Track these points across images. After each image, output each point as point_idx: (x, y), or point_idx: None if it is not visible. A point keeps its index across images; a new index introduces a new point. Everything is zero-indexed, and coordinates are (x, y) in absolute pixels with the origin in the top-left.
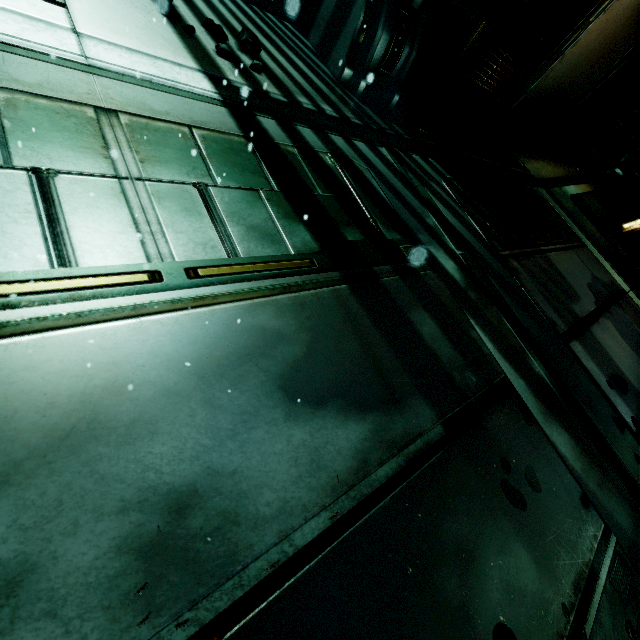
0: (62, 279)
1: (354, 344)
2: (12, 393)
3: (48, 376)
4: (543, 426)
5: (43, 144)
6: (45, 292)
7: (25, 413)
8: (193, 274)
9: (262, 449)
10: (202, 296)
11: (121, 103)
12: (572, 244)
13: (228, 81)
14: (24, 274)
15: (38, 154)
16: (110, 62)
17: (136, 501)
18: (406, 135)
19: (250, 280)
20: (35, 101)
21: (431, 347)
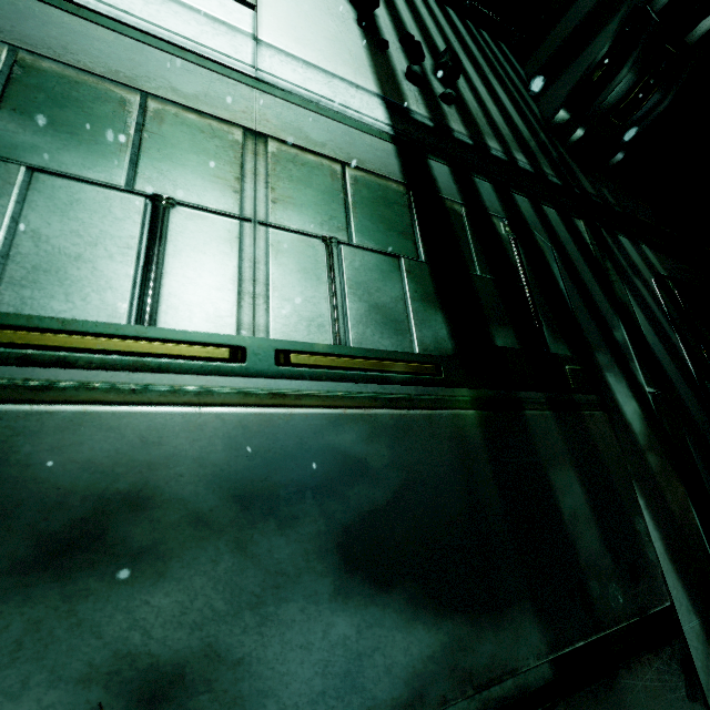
0: (132, 339)
1: (459, 502)
2: (24, 478)
3: (70, 465)
4: None
5: (174, 167)
6: (108, 352)
7: (27, 509)
8: (283, 359)
9: (287, 635)
10: (284, 392)
11: (275, 127)
12: None
13: (408, 111)
14: (94, 325)
15: (165, 178)
16: (280, 77)
17: (105, 670)
18: (618, 207)
19: (350, 380)
20: (184, 115)
21: (569, 531)
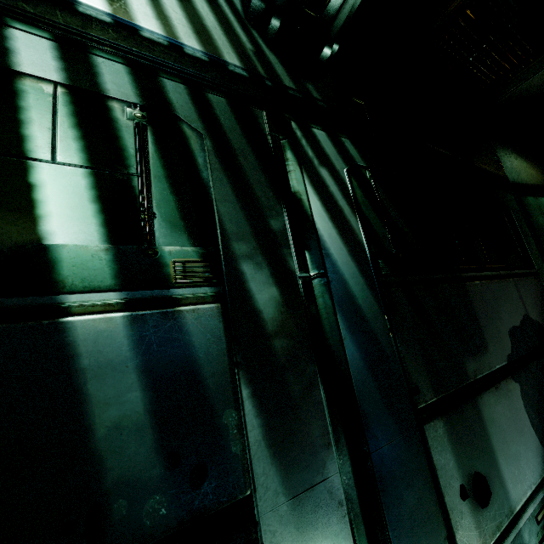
0: None
1: None
2: None
3: None
4: None
5: None
6: None
7: None
8: None
9: None
10: None
11: None
12: (516, 271)
13: None
14: None
15: None
16: None
17: None
18: (322, 101)
19: None
20: None
21: (97, 450)
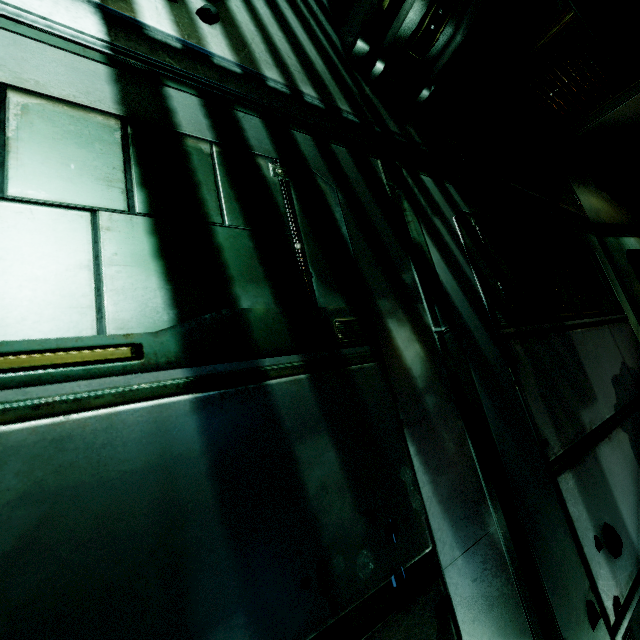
0: None
1: (144, 519)
2: None
3: None
4: (467, 639)
5: None
6: None
7: None
8: None
9: None
10: None
11: None
12: (609, 317)
13: (140, 26)
14: None
15: None
16: None
17: None
18: (424, 146)
19: None
20: None
21: (312, 509)
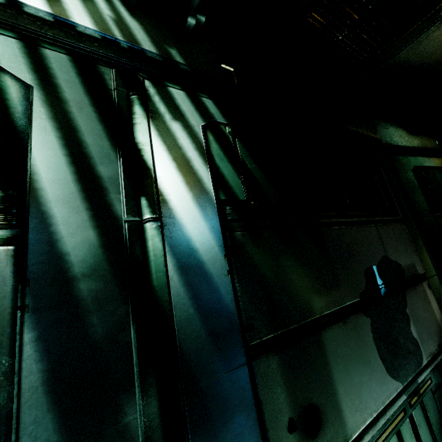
0: None
1: None
2: None
3: None
4: None
5: None
6: None
7: None
8: None
9: None
10: None
11: None
12: (380, 218)
13: None
14: None
15: None
16: None
17: None
18: (186, 65)
19: None
20: None
21: None
